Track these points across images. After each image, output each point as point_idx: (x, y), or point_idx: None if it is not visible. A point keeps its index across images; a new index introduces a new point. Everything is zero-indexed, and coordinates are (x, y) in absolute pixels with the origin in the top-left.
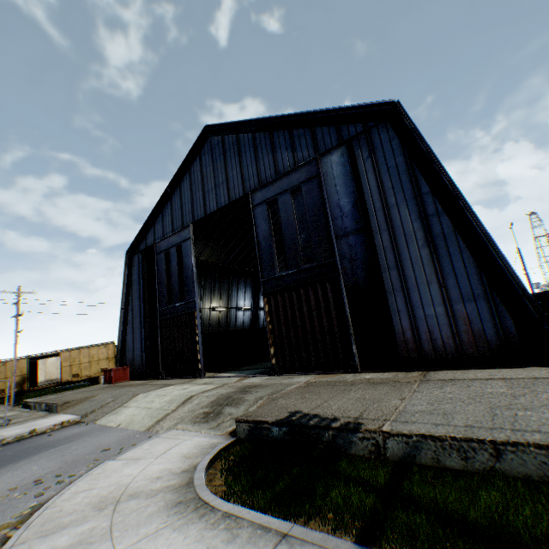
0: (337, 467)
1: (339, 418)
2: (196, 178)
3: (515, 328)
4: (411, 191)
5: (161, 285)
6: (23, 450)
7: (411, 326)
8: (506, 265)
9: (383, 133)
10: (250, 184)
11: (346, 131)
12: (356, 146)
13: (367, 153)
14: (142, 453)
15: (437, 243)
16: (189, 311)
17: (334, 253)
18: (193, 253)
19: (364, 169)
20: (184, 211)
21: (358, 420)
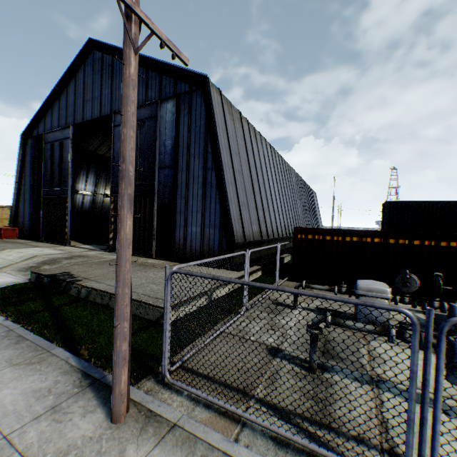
0: (52, 298)
1: (79, 277)
2: (80, 86)
3: (226, 247)
4: (203, 148)
5: (47, 170)
6: None
7: (184, 236)
8: (229, 211)
9: (198, 98)
10: (115, 106)
11: (179, 87)
12: (183, 102)
13: (187, 111)
14: None
15: (207, 188)
16: (64, 196)
17: (155, 178)
18: (71, 151)
19: (183, 122)
20: (69, 112)
21: (83, 279)
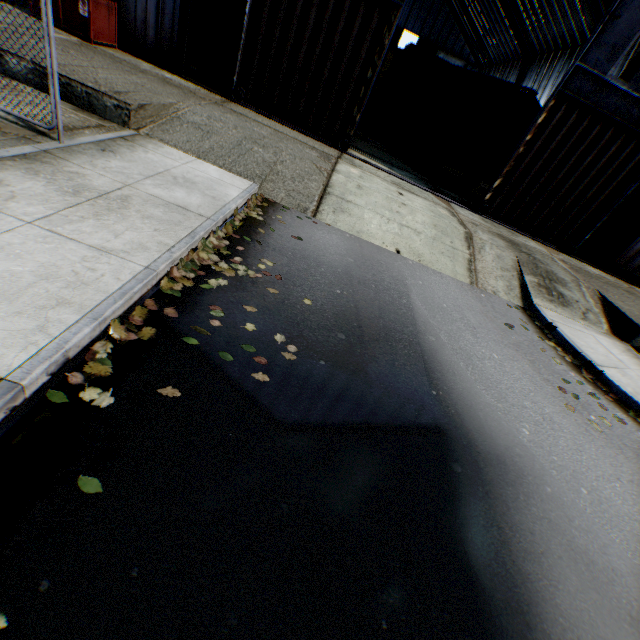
0: None
1: None
2: None
3: None
4: None
5: None
6: (356, 291)
7: None
8: None
9: None
10: None
11: None
12: None
13: None
14: (602, 357)
15: None
16: None
17: None
18: None
19: None
20: None
21: None
